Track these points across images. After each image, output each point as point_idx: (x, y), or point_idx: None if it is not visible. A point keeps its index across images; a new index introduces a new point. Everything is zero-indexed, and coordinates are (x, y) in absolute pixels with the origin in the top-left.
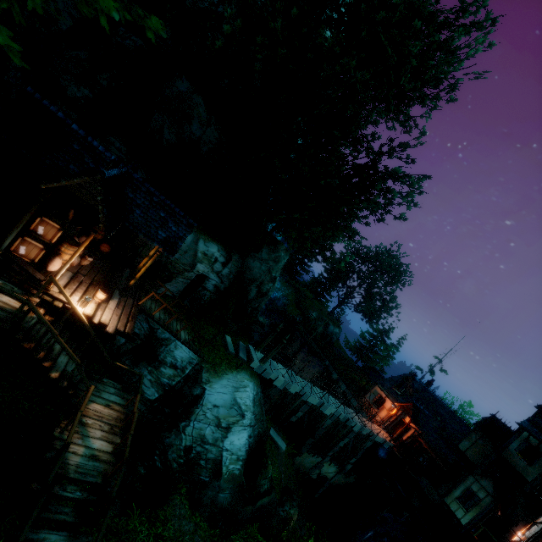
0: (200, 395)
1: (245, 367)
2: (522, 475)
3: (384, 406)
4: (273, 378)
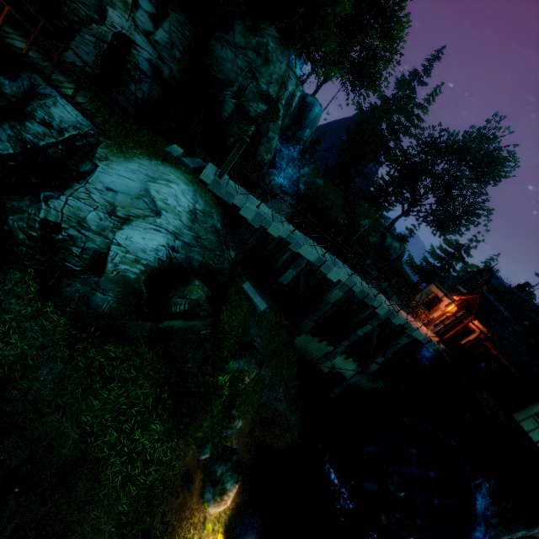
0: (89, 173)
1: (184, 170)
2: None
3: (439, 307)
4: (238, 204)
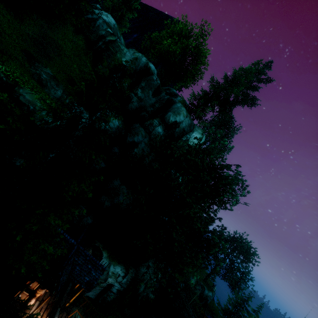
0: None
1: None
2: None
3: None
4: None
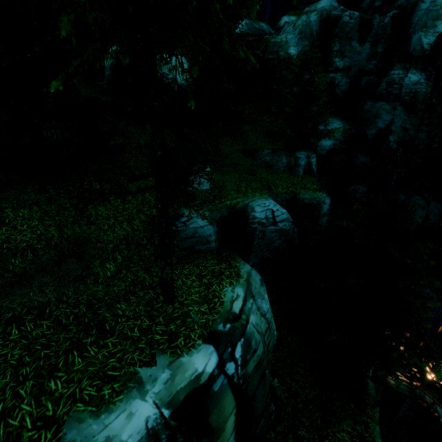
0: None
1: None
2: None
3: None
4: None
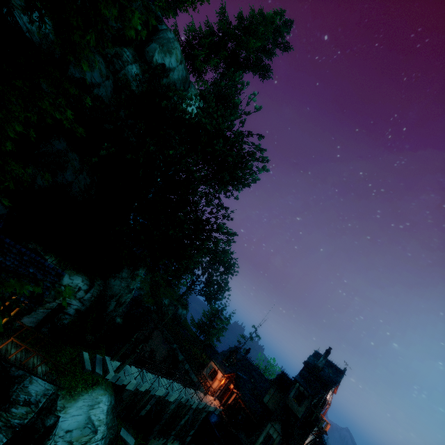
0: (53, 425)
1: (100, 381)
2: (296, 414)
3: (217, 378)
4: (126, 383)
